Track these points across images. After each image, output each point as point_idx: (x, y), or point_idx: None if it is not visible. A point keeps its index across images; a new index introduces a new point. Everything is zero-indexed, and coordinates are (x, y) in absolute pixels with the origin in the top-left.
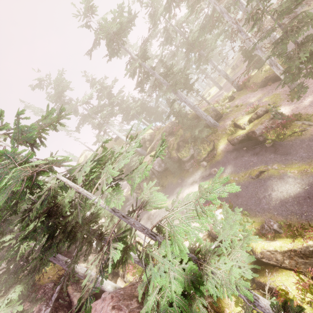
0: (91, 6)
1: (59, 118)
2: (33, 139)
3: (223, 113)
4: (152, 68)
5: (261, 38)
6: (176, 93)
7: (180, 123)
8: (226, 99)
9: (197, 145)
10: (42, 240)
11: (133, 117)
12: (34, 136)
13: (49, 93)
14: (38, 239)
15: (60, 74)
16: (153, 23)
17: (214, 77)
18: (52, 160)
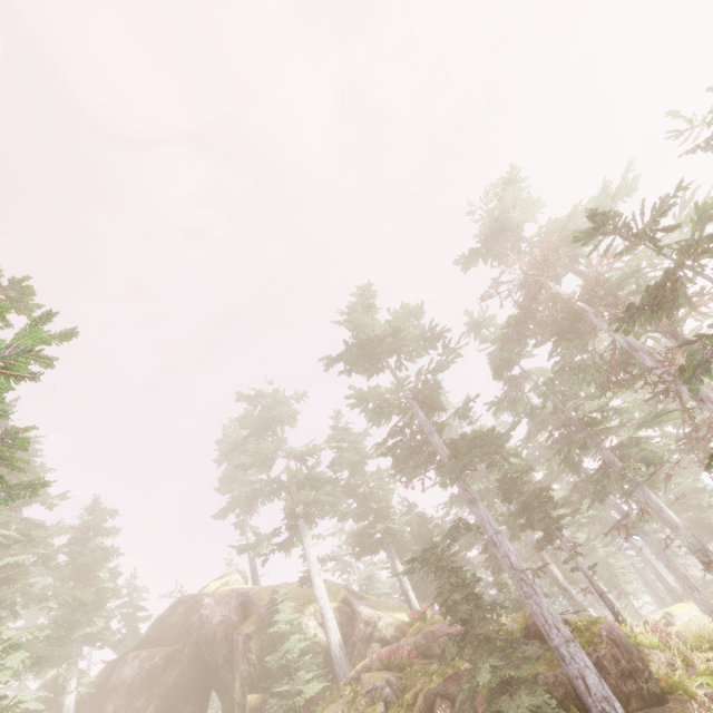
0: (369, 304)
1: (10, 302)
2: None
3: (675, 687)
4: (435, 423)
5: (712, 356)
6: (474, 502)
7: (441, 600)
8: (712, 648)
9: None
10: None
11: (378, 543)
12: None
13: (249, 412)
14: None
15: (296, 397)
16: (496, 371)
17: (706, 582)
18: None
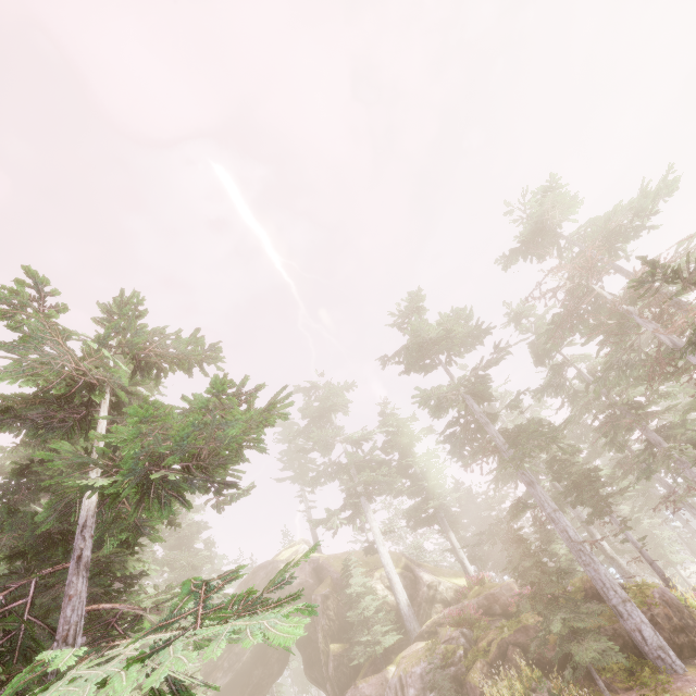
0: (418, 307)
1: (207, 359)
2: (137, 349)
3: None
4: (488, 414)
5: None
6: (531, 484)
7: (511, 567)
8: None
9: (559, 689)
10: (3, 553)
11: (432, 517)
12: (152, 359)
13: (309, 403)
14: (1, 542)
15: (346, 387)
16: (537, 358)
17: None
18: (107, 364)
